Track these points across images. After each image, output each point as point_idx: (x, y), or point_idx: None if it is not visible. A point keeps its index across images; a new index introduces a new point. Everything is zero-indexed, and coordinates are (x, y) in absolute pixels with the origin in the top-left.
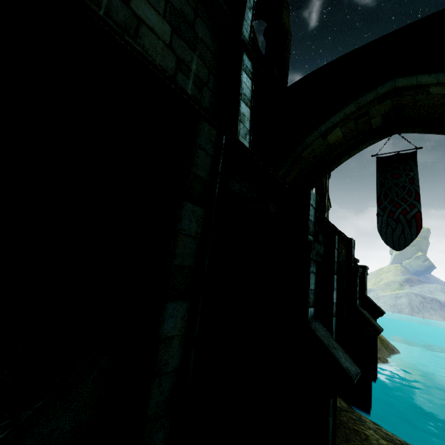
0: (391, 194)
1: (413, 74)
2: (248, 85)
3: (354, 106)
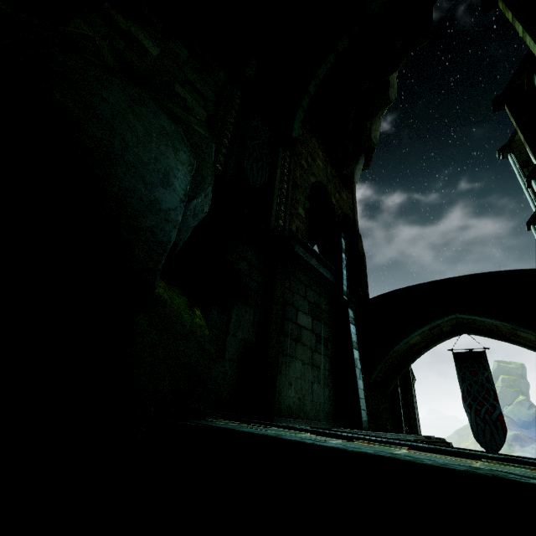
0: (473, 391)
1: (468, 314)
2: (354, 331)
3: (428, 326)
